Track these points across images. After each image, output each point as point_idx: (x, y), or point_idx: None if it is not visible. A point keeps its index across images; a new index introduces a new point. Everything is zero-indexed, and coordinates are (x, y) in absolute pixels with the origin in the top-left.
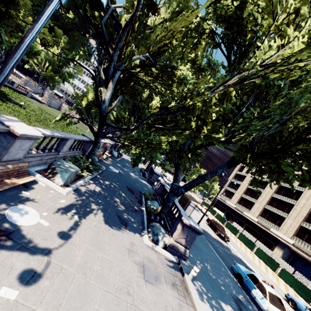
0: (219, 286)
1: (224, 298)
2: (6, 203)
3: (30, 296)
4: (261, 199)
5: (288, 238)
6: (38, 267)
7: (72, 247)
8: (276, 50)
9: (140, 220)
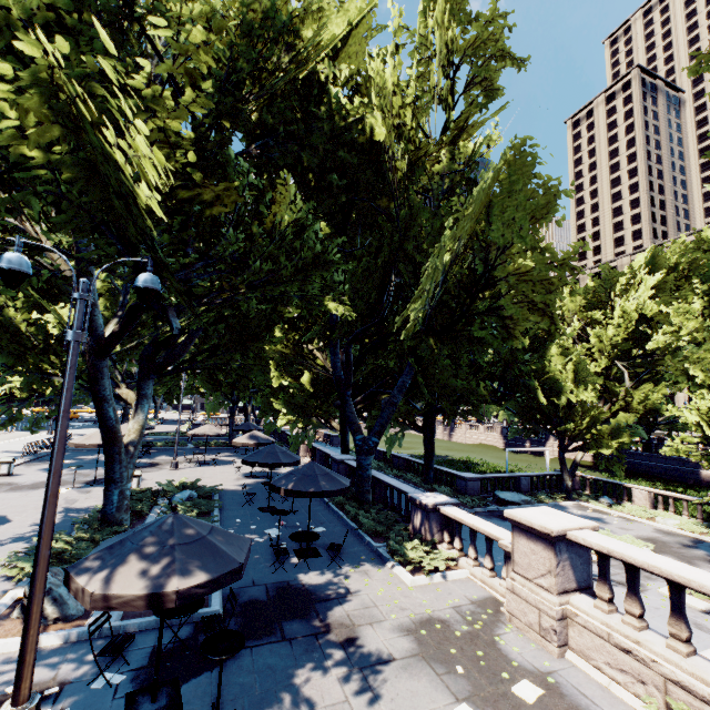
0: None
1: None
2: None
3: None
4: None
5: None
6: None
7: None
8: None
9: None
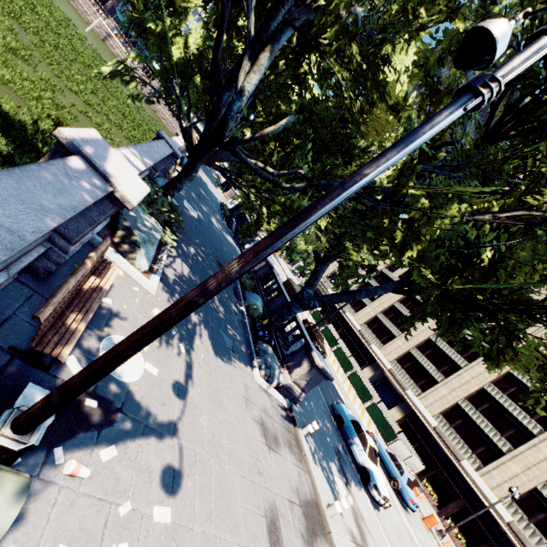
0: (325, 437)
1: (330, 453)
2: (91, 333)
3: (183, 510)
4: (378, 304)
5: (387, 362)
6: (173, 460)
7: (194, 411)
8: None
9: (244, 336)
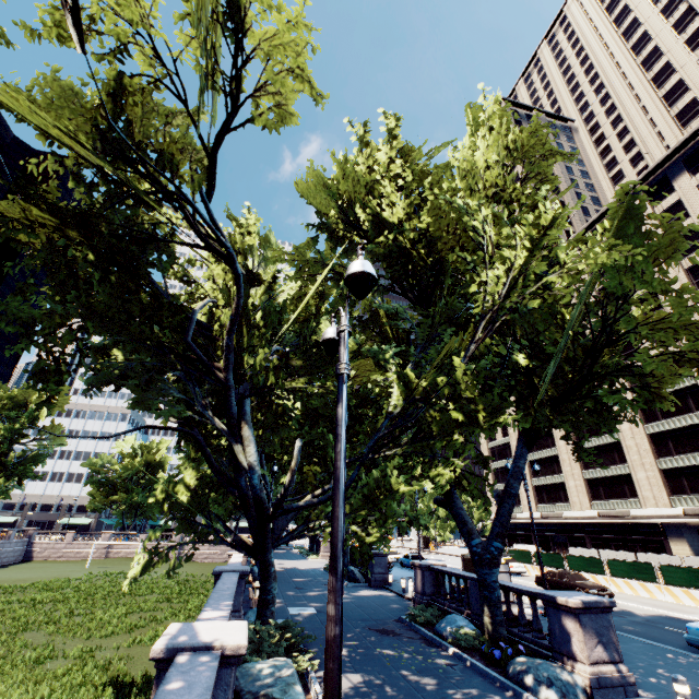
0: None
1: None
2: None
3: None
4: (567, 467)
5: (669, 508)
6: None
7: None
8: (505, 276)
9: (486, 682)
